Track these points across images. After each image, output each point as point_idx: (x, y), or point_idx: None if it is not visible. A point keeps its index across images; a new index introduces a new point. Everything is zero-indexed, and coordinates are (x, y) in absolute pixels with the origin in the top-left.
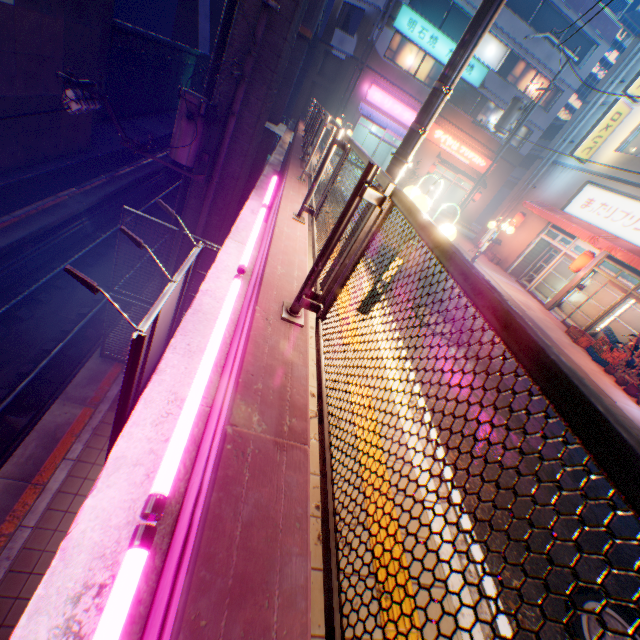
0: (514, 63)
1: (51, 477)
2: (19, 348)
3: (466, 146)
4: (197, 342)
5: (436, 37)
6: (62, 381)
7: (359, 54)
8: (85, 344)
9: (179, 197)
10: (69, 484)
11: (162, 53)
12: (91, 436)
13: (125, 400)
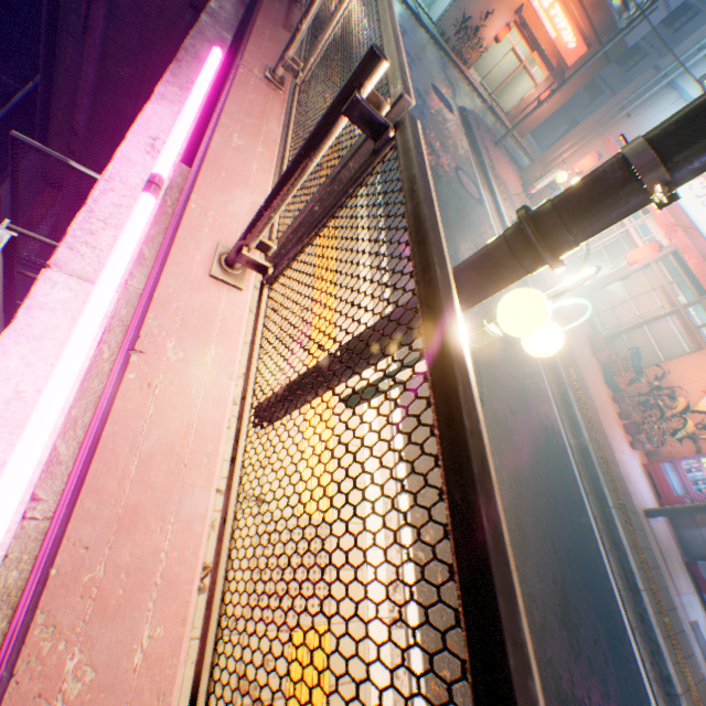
0: None
1: None
2: None
3: (562, 5)
4: None
5: None
6: None
7: None
8: None
9: None
10: None
11: None
12: None
13: None
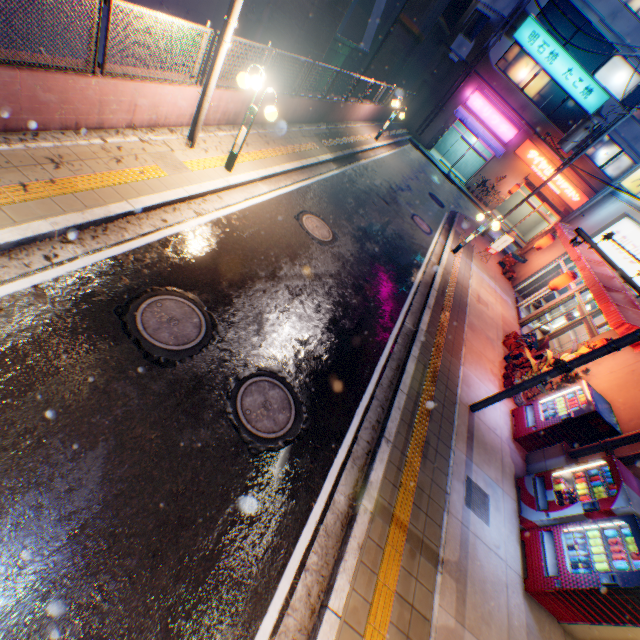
0: None
1: None
2: None
3: (561, 174)
4: None
5: (557, 54)
6: None
7: (471, 59)
8: None
9: None
10: None
11: None
12: None
13: None
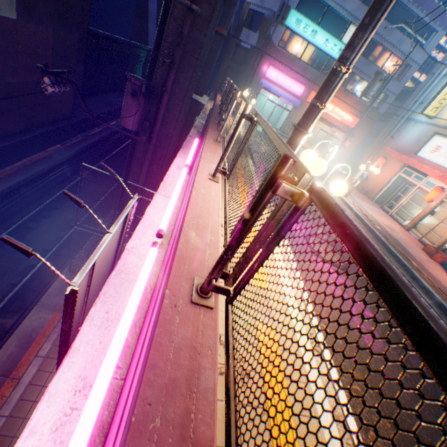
0: (374, 47)
1: (25, 372)
2: (12, 264)
3: (338, 107)
4: (116, 308)
5: (316, 31)
6: (42, 289)
7: (260, 45)
8: (60, 259)
9: (129, 151)
10: (38, 377)
11: (123, 49)
12: (58, 336)
13: (67, 335)
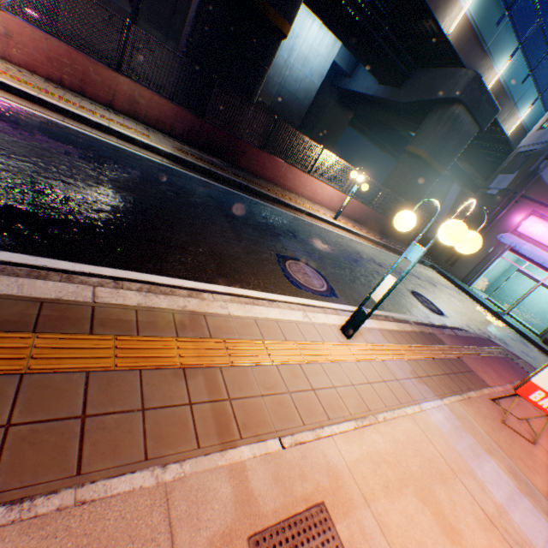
0: None
1: None
2: None
3: None
4: None
5: None
6: None
7: (514, 185)
8: None
9: None
10: None
11: None
12: None
13: None
